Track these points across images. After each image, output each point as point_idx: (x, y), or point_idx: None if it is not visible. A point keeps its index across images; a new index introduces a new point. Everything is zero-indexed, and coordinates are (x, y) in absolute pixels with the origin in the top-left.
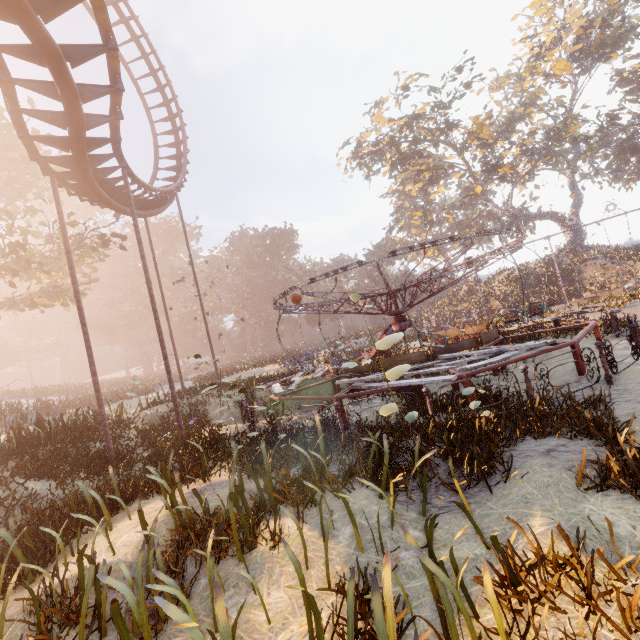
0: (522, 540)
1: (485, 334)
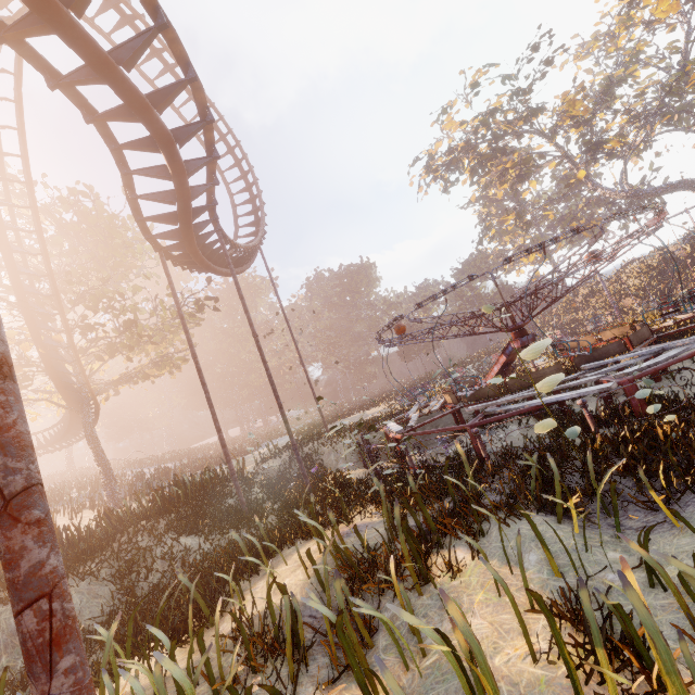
0: None
1: (634, 334)
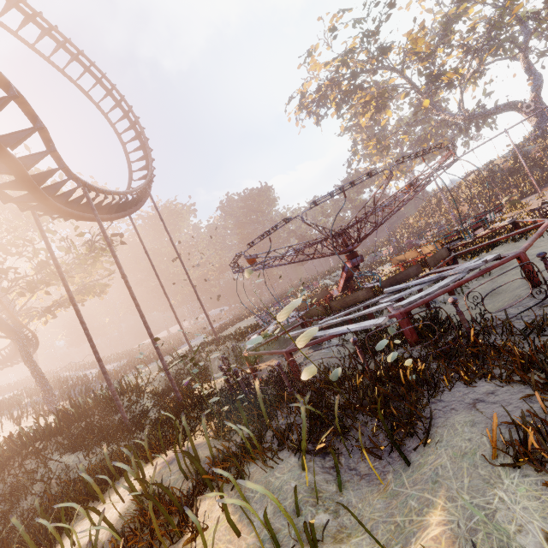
0: (414, 546)
1: (432, 257)
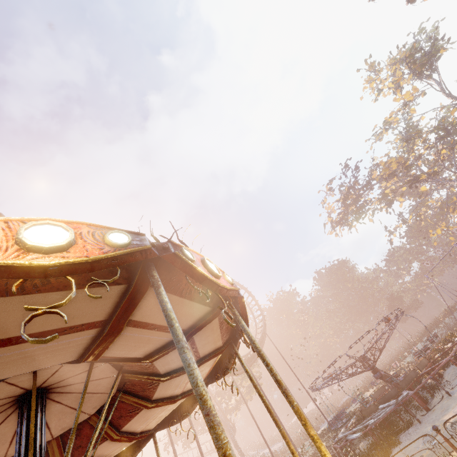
0: None
1: (403, 380)
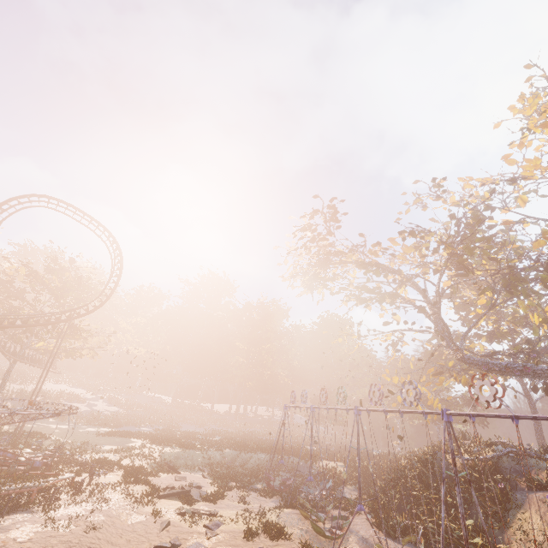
0: None
1: None
